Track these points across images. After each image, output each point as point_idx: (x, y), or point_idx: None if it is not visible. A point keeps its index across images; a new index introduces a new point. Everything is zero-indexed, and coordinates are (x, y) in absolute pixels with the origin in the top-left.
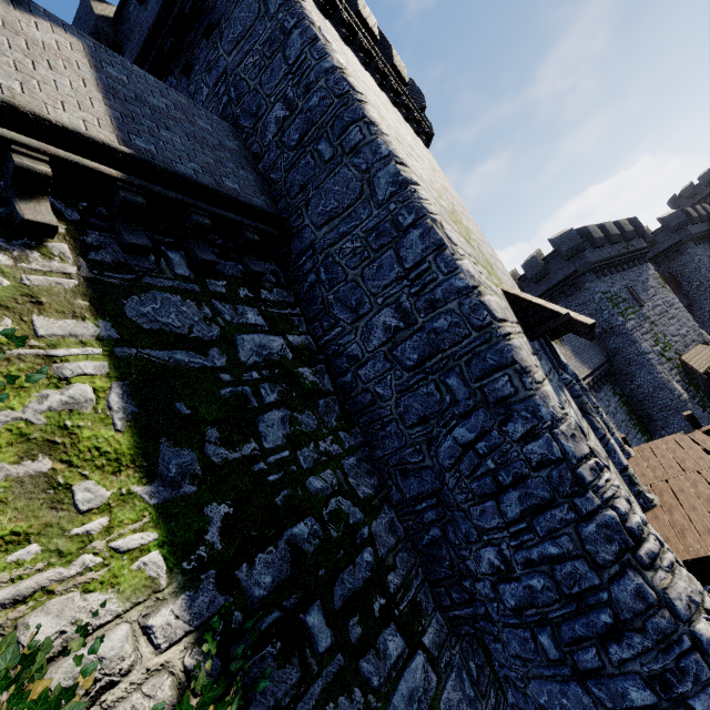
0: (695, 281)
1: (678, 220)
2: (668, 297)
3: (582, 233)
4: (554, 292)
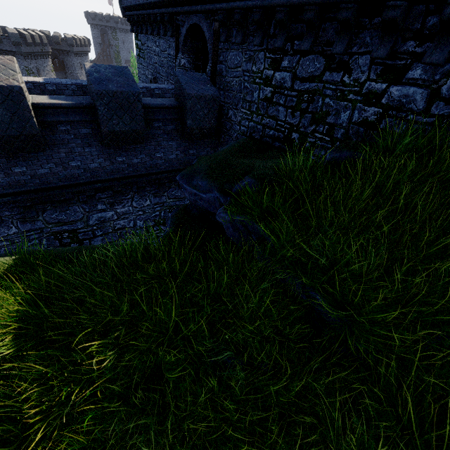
0: (70, 70)
1: (71, 42)
2: (53, 77)
3: (23, 36)
4: (4, 52)
